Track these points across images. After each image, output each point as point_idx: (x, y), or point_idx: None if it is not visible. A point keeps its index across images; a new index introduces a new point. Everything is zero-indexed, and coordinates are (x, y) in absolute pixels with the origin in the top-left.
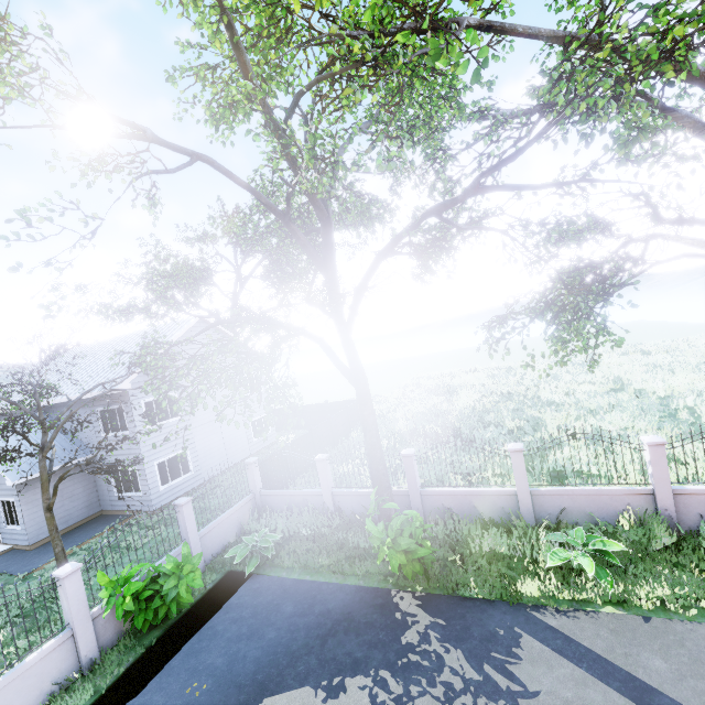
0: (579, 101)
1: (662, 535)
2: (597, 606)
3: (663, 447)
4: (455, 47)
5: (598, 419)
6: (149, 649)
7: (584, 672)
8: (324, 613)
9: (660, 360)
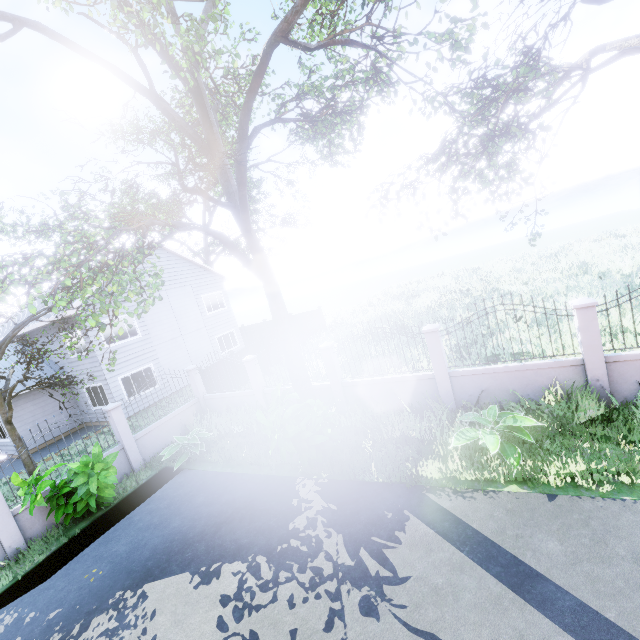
0: None
1: (587, 407)
2: (500, 485)
3: (594, 309)
4: None
5: (551, 302)
6: (72, 539)
7: (464, 556)
8: (229, 502)
9: (634, 241)
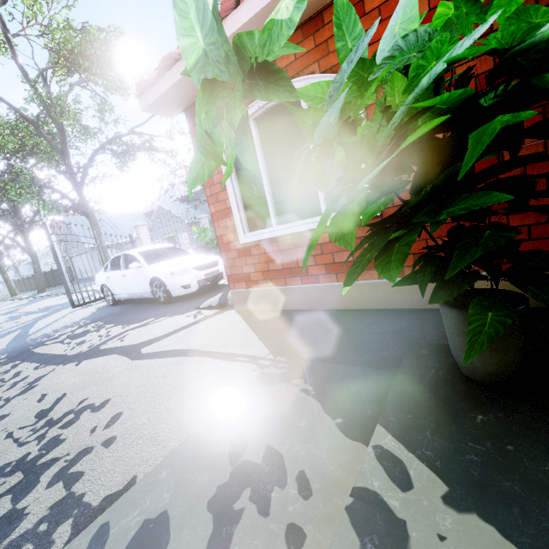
0: None
1: None
2: None
3: None
4: None
5: None
6: None
7: None
8: None
9: None
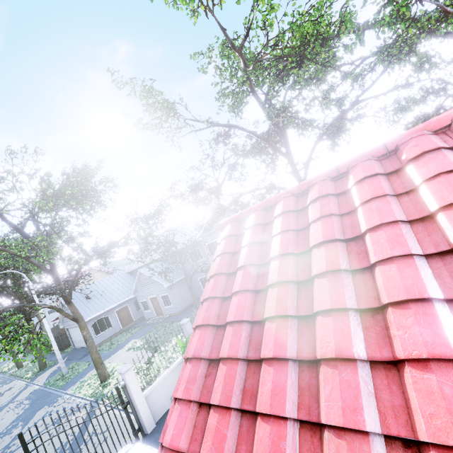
0: (393, 64)
1: None
2: None
3: None
4: (349, 76)
5: None
6: None
7: None
8: None
9: None
